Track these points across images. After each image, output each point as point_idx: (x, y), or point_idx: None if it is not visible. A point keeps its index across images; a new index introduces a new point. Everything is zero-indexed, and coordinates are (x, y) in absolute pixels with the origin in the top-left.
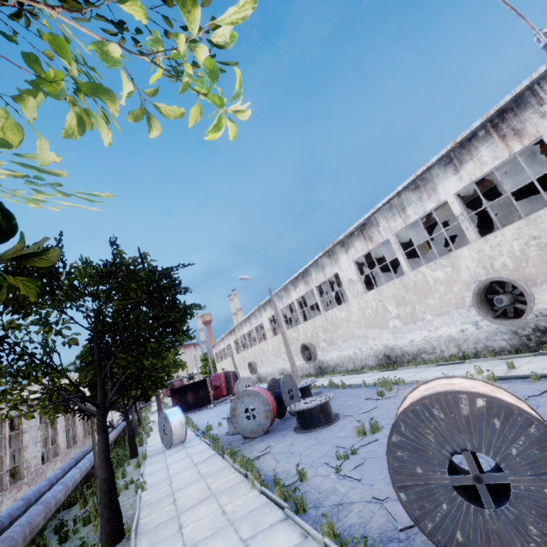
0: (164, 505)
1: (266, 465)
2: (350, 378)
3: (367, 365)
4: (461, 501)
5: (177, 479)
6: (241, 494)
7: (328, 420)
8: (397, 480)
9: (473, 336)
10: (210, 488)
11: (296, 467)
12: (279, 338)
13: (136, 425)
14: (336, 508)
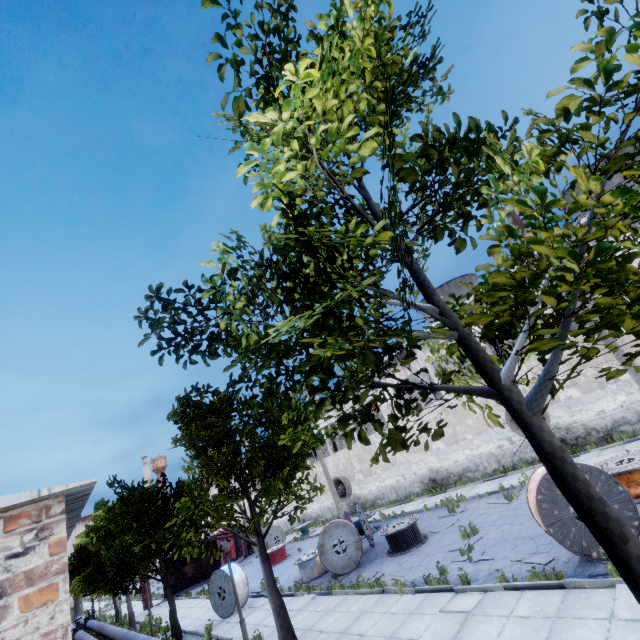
0: (313, 637)
1: (392, 581)
2: (399, 508)
3: (413, 492)
4: (580, 523)
5: (295, 624)
6: (394, 601)
7: (421, 539)
8: (546, 522)
9: (509, 450)
10: (352, 611)
11: (436, 566)
12: (300, 475)
13: (132, 613)
14: (491, 576)
